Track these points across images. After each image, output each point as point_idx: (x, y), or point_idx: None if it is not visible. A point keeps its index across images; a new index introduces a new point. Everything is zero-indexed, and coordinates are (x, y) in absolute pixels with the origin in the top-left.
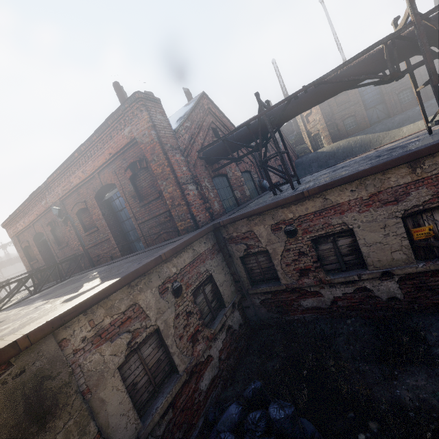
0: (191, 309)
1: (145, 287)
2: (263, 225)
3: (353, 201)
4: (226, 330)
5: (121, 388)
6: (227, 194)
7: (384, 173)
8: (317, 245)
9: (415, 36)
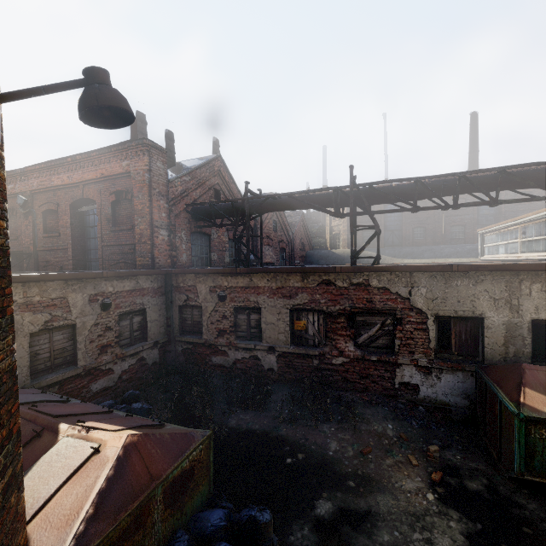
0: (112, 326)
1: (79, 289)
2: (205, 284)
3: (267, 288)
4: (137, 359)
5: (26, 348)
6: (203, 252)
7: (288, 275)
8: (237, 313)
9: (353, 194)
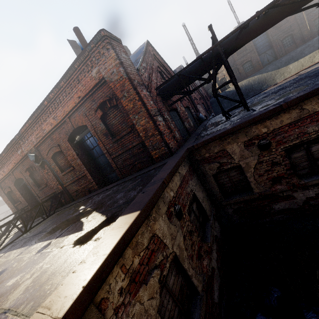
0: (191, 228)
1: (156, 215)
2: (235, 143)
3: None
4: (215, 241)
5: None
6: (180, 125)
7: None
8: (289, 154)
9: None
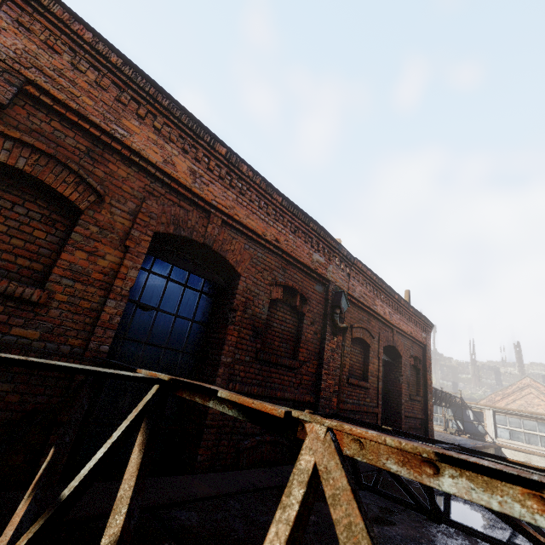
0: None
1: None
2: None
3: None
4: None
5: None
6: None
7: None
8: None
9: None
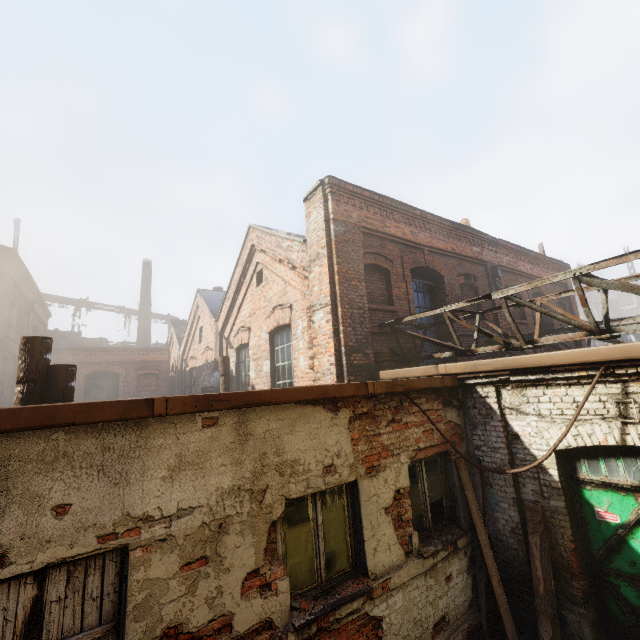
0: None
1: None
2: None
3: None
4: None
5: None
6: None
7: None
8: None
9: None
